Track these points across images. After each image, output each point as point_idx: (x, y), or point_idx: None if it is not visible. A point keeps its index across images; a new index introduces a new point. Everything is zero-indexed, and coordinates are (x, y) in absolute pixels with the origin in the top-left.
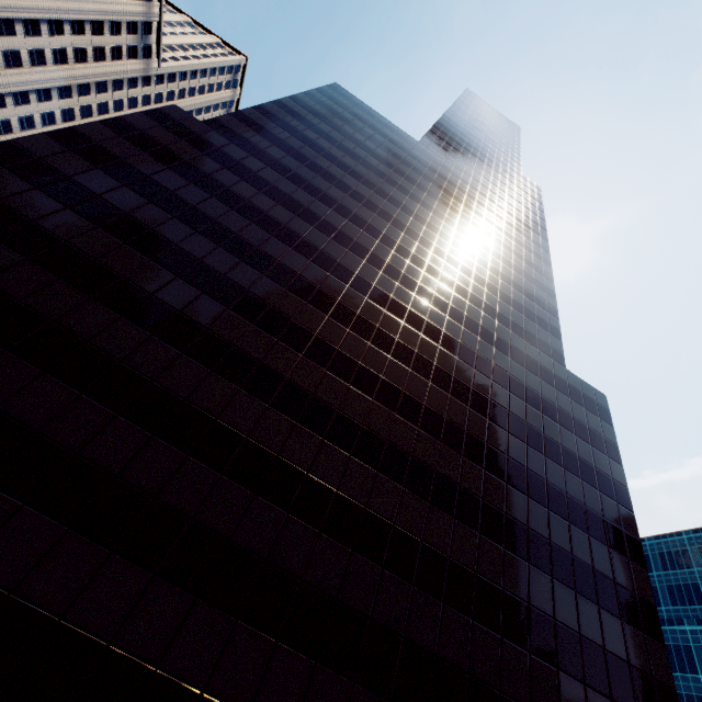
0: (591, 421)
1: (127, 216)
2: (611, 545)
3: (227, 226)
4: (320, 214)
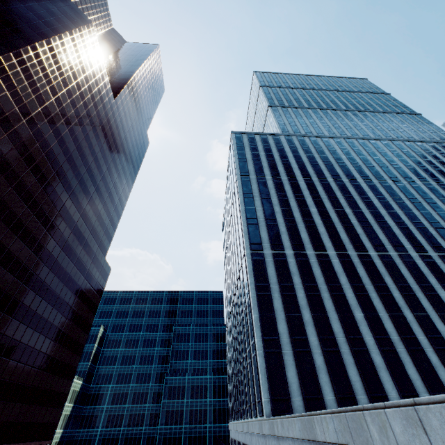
0: (102, 282)
1: None
2: (83, 329)
3: None
4: (43, 168)
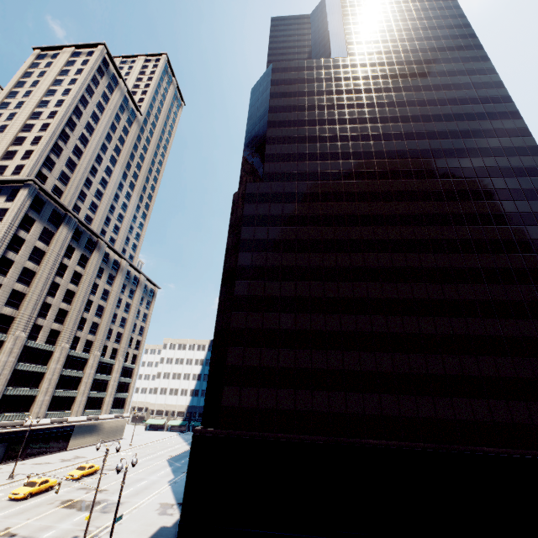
0: None
1: (297, 267)
2: None
3: (328, 238)
4: (352, 190)
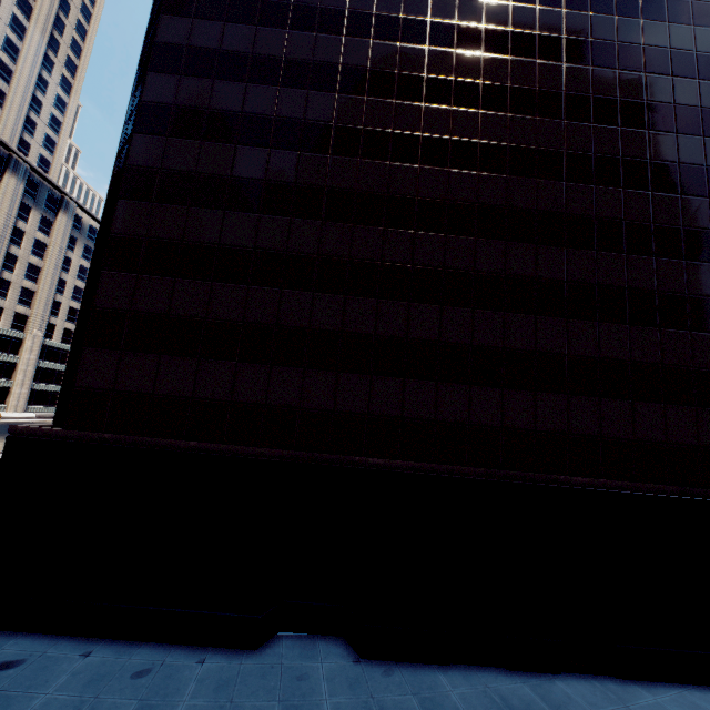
0: None
1: (278, 120)
2: None
3: (355, 64)
4: None
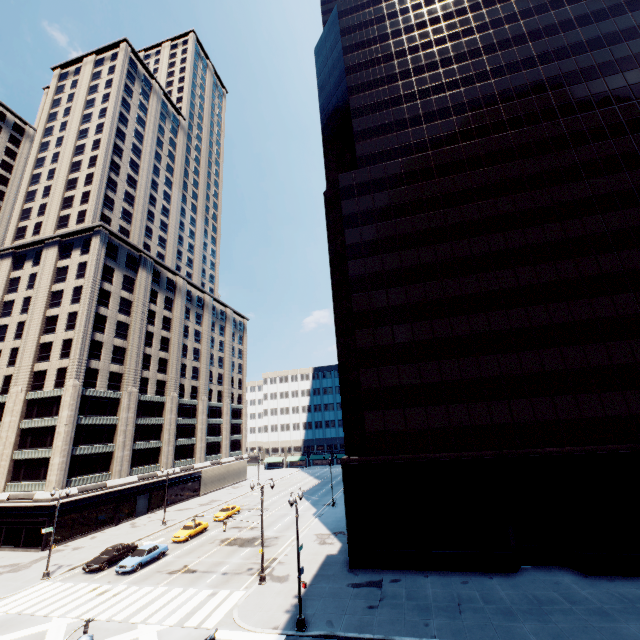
0: None
1: (422, 266)
2: None
3: (455, 223)
4: (476, 153)
